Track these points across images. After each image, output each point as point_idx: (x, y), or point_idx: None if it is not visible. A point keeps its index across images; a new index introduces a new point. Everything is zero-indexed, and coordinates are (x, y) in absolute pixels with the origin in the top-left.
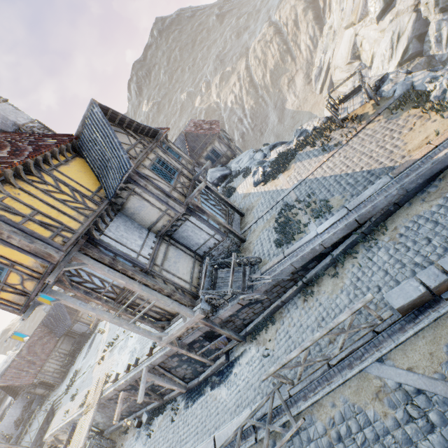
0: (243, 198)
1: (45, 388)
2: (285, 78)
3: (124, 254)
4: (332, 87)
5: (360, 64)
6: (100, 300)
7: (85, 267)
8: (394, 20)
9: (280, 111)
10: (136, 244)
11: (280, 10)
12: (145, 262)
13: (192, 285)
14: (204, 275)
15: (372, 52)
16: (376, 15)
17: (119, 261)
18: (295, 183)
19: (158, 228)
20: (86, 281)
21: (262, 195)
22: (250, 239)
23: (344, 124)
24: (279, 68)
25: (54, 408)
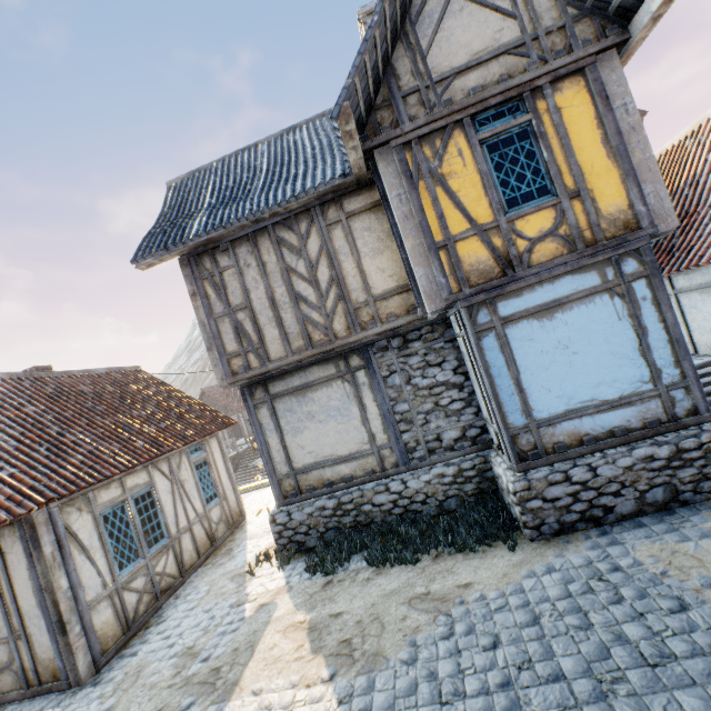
0: None
1: (230, 436)
2: None
3: None
4: None
5: None
6: None
7: None
8: None
9: None
10: None
11: None
12: None
13: None
14: None
15: None
16: None
17: None
18: None
19: None
20: None
21: None
22: None
23: None
24: None
25: (242, 455)
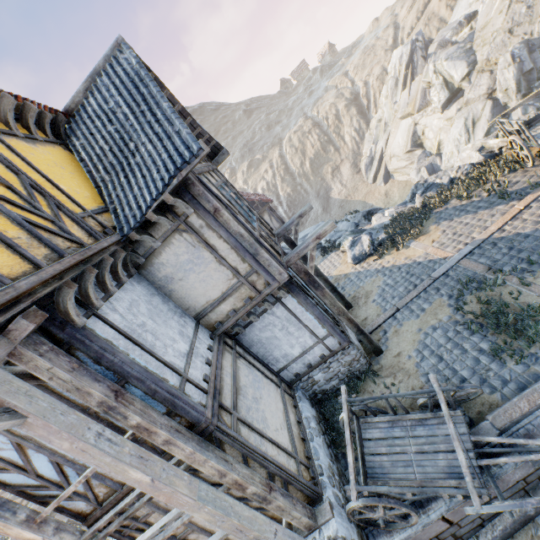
0: (334, 282)
1: None
2: (329, 167)
3: (149, 376)
4: (389, 176)
5: (424, 152)
6: (38, 529)
7: (10, 425)
8: (463, 108)
9: (324, 200)
10: (175, 350)
11: (318, 107)
12: (199, 399)
13: (300, 460)
14: (349, 436)
15: (437, 139)
16: (442, 104)
17: (132, 399)
18: (465, 247)
19: (219, 316)
20: (5, 466)
21: (381, 273)
22: (393, 347)
23: (526, 163)
24: (321, 157)
25: None
